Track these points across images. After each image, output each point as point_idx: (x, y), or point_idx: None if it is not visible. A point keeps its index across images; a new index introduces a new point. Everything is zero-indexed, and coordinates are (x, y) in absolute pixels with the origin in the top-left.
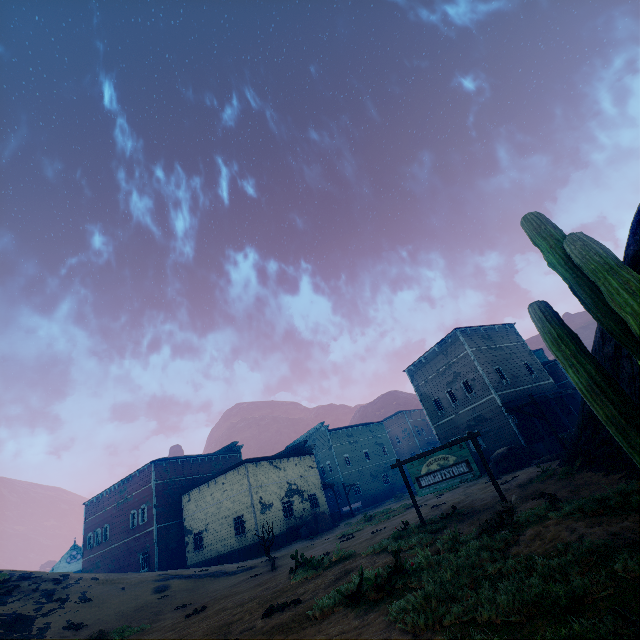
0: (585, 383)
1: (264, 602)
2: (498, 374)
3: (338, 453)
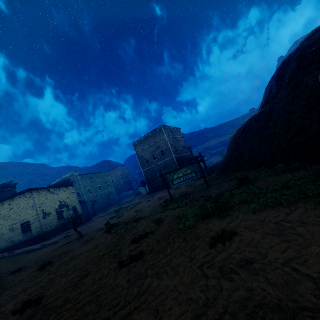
0: None
1: (114, 242)
2: (175, 148)
3: (84, 187)
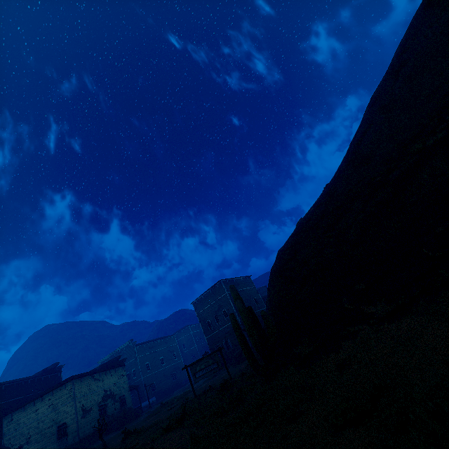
0: (239, 340)
1: None
2: None
3: (142, 362)
